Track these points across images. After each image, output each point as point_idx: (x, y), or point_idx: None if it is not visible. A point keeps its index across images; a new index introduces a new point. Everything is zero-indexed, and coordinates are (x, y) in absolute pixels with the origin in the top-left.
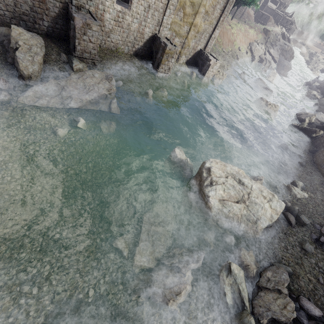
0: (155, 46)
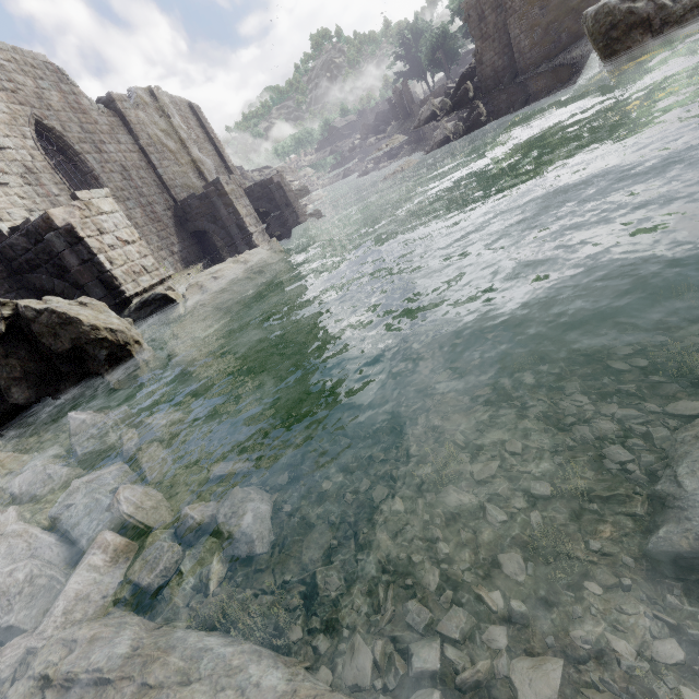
0: (199, 217)
